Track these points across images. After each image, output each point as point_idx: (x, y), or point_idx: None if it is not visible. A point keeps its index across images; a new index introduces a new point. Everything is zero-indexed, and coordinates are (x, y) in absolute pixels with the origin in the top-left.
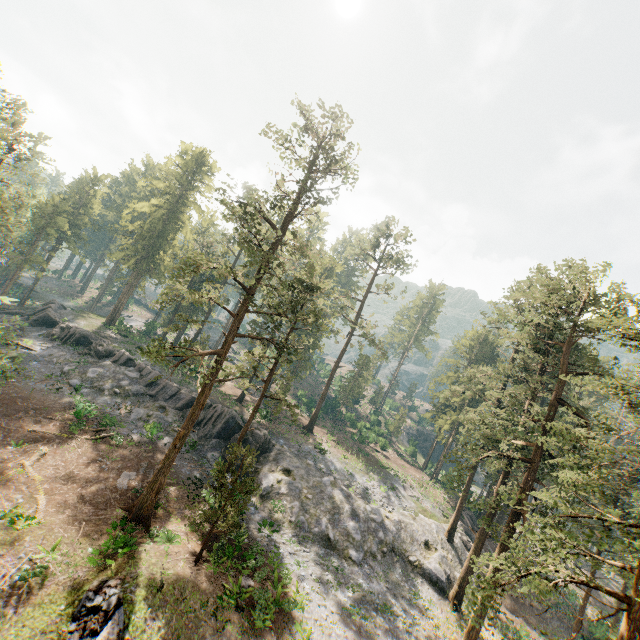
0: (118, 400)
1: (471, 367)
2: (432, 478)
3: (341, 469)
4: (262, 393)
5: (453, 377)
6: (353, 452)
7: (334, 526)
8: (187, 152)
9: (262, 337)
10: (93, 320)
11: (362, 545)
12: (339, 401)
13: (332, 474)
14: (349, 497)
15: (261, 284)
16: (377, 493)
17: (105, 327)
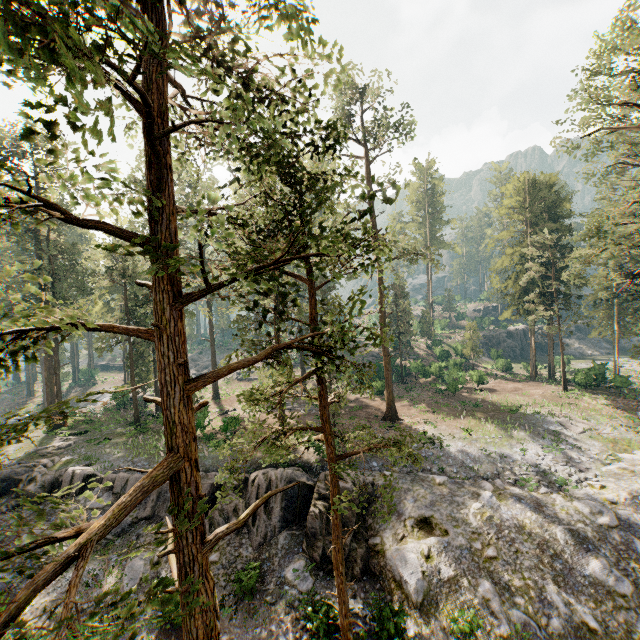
0: (93, 564)
1: (532, 229)
2: (564, 386)
3: (480, 456)
4: (330, 457)
5: (517, 252)
6: (463, 414)
7: (573, 590)
8: (5, 134)
9: (264, 349)
10: (31, 434)
11: (639, 595)
12: (395, 356)
13: (477, 474)
14: (540, 507)
15: (180, 211)
16: (553, 463)
17: (51, 435)
